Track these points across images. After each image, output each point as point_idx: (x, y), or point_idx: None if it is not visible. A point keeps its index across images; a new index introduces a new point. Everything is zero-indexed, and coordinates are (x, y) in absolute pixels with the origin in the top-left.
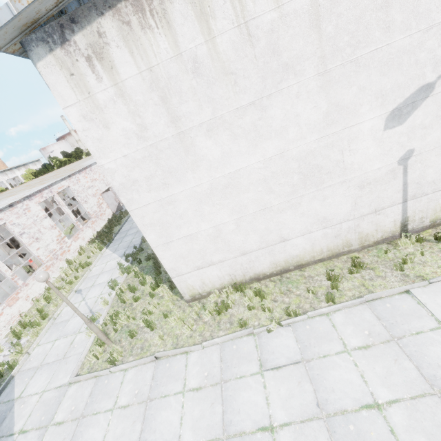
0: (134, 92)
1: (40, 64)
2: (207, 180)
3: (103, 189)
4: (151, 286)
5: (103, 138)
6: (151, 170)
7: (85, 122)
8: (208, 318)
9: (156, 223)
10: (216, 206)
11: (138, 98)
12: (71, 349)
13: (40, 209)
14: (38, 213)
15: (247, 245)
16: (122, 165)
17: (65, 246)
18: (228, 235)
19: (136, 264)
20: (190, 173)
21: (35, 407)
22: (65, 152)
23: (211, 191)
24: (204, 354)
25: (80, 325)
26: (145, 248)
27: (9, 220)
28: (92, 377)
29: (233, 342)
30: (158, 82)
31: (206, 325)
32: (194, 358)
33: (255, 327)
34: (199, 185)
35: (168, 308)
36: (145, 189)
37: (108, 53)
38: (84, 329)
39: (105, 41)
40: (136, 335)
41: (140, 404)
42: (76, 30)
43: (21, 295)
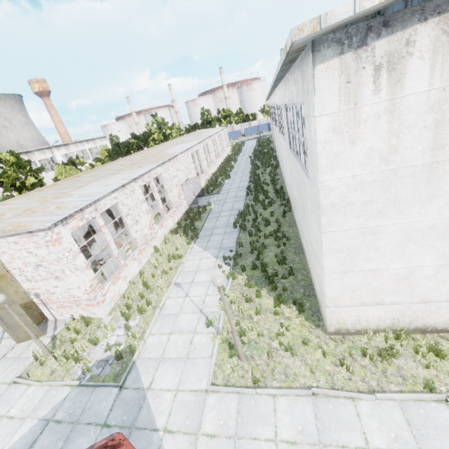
0: (408, 111)
1: (319, 66)
2: (433, 217)
3: (183, 180)
4: (274, 303)
5: (341, 153)
6: (374, 195)
7: (332, 134)
8: (366, 362)
9: (345, 250)
10: (425, 246)
11: (408, 118)
12: (193, 350)
13: (141, 193)
14: (139, 196)
15: (434, 294)
16: (345, 184)
17: (154, 232)
18: (419, 279)
19: (239, 270)
20: (417, 207)
21: (173, 406)
22: (134, 134)
23: (430, 230)
24: (380, 408)
25: (194, 325)
26: (243, 254)
27: (121, 199)
28: (233, 392)
29: (418, 405)
30: (443, 103)
31: (366, 370)
32: (366, 409)
33: (444, 394)
34: (419, 221)
35: (302, 334)
36: (354, 214)
37: (404, 64)
38: (201, 331)
39: (409, 50)
40: (272, 357)
41: (312, 446)
42: (383, 35)
43: (122, 275)
